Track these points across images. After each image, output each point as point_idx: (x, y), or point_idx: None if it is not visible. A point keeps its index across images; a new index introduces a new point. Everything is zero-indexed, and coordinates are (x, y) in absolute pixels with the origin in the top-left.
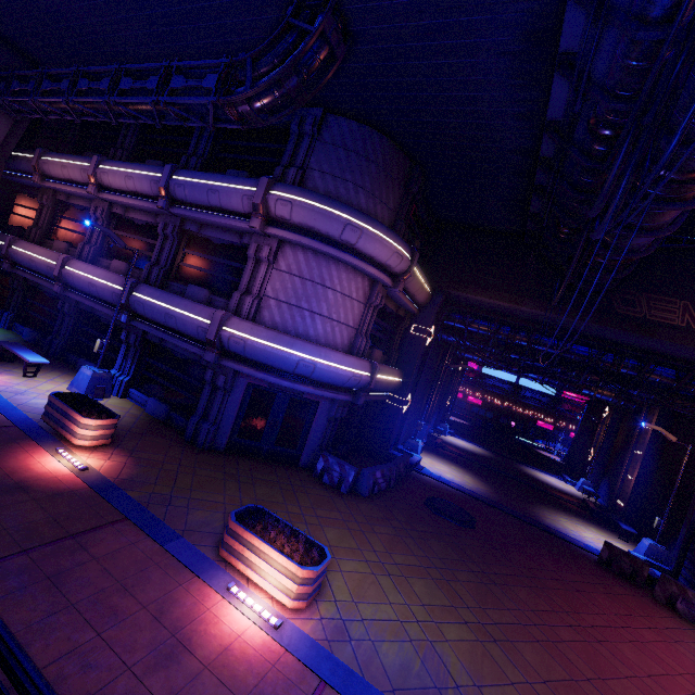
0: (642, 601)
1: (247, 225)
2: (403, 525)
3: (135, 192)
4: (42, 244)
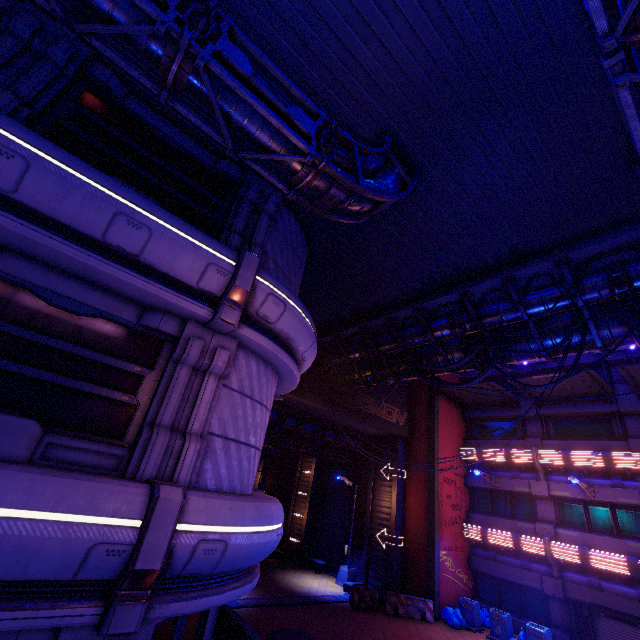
0: (394, 622)
1: (201, 309)
2: None
3: None
4: None
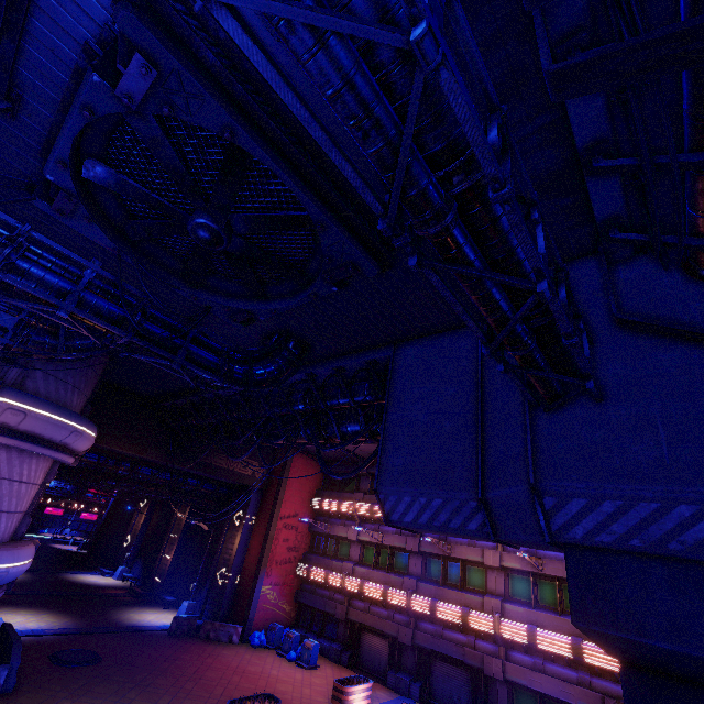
0: (198, 644)
1: None
2: (67, 691)
3: None
4: None
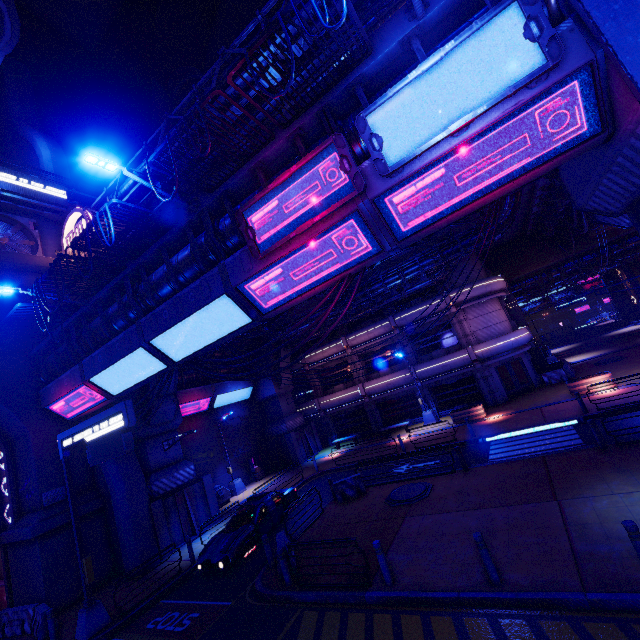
0: None
1: (447, 313)
2: (602, 371)
3: (373, 338)
4: (325, 395)
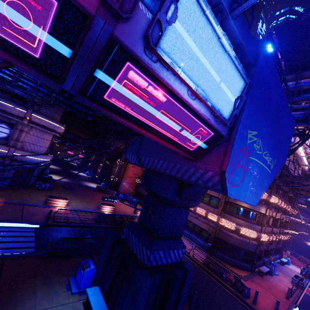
0: (102, 193)
1: (19, 120)
2: (64, 193)
3: None
4: None
